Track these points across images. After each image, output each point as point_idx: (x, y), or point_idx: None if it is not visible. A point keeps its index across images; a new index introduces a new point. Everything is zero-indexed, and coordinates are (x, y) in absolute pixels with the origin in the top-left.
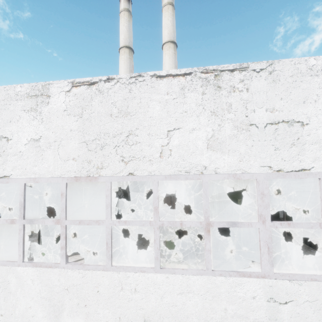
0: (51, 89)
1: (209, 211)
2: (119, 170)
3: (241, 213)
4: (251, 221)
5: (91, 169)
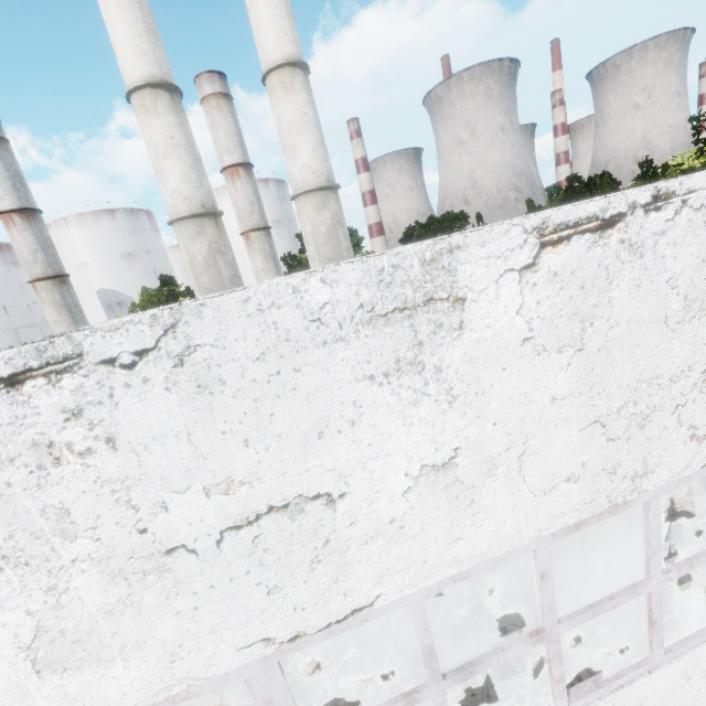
0: (462, 272)
1: None
2: (685, 462)
3: None
4: None
5: (618, 486)
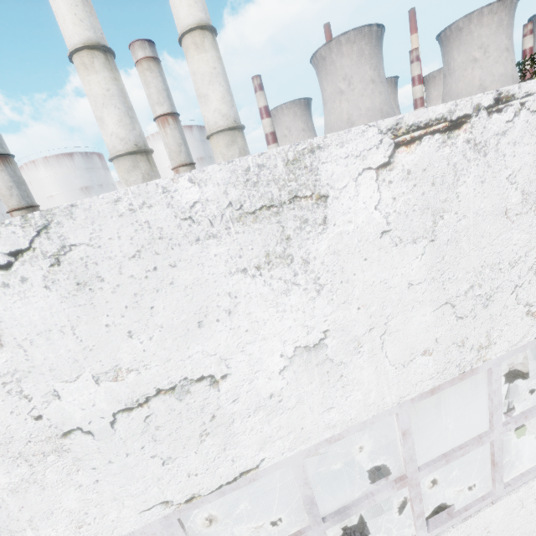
0: (323, 171)
1: None
2: (522, 334)
3: None
4: None
5: (466, 357)
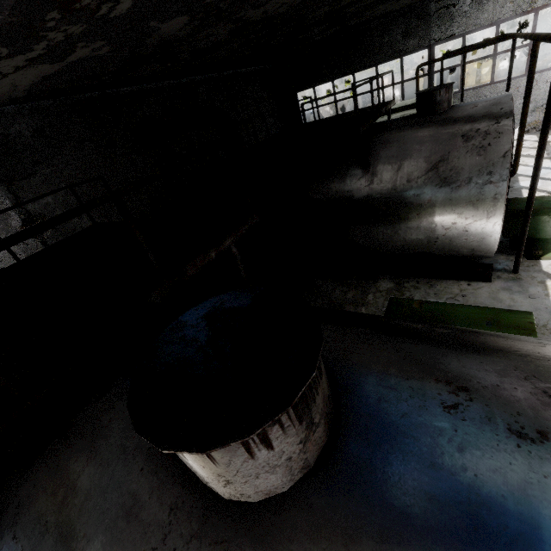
0: None
1: None
2: None
3: None
4: None
5: None
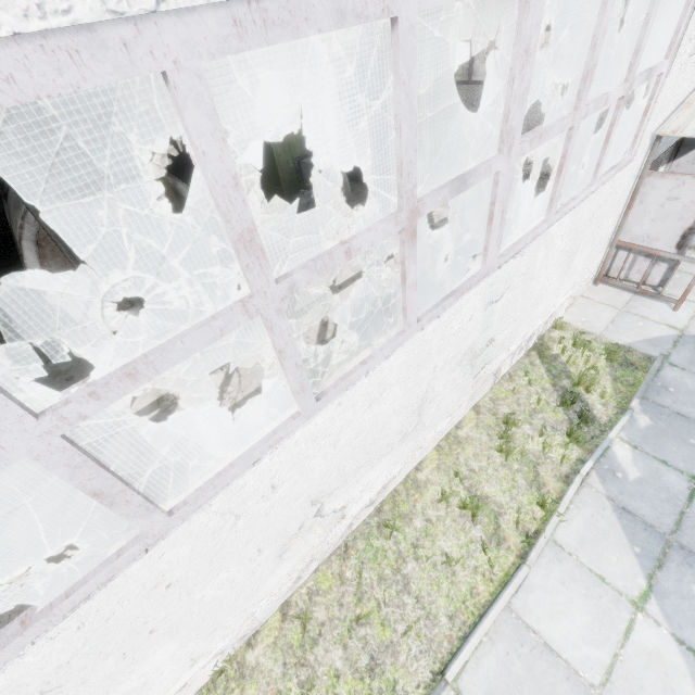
0: None
1: (415, 166)
2: None
3: (283, 164)
4: (486, 159)
5: None
